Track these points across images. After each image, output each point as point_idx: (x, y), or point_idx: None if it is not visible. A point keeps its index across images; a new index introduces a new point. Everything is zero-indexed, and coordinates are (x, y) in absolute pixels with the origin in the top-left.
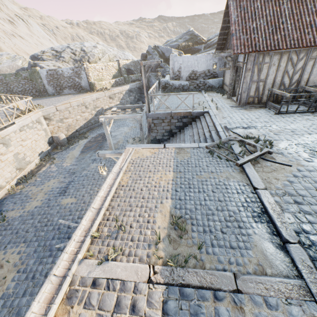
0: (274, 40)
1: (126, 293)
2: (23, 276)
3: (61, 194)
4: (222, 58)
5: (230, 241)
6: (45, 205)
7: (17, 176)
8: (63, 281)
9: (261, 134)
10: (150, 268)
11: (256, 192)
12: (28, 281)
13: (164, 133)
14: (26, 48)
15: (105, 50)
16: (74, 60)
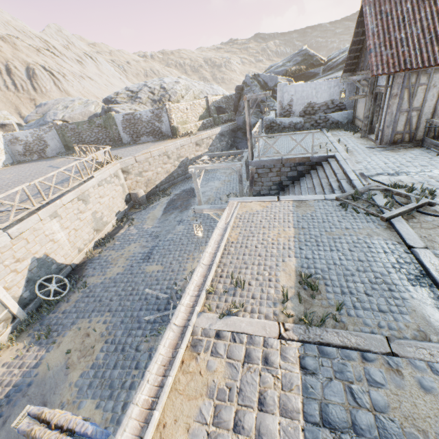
0: (433, 53)
1: (255, 347)
2: (111, 347)
3: (145, 260)
4: (352, 82)
5: (378, 305)
6: (128, 272)
7: (94, 238)
8: (184, 330)
9: (416, 182)
10: (280, 325)
11: (412, 252)
12: (118, 353)
13: (271, 187)
14: (95, 91)
15: (189, 86)
16: (152, 100)
